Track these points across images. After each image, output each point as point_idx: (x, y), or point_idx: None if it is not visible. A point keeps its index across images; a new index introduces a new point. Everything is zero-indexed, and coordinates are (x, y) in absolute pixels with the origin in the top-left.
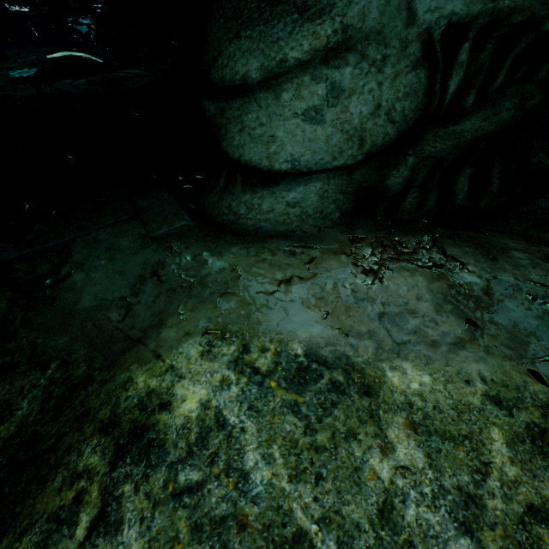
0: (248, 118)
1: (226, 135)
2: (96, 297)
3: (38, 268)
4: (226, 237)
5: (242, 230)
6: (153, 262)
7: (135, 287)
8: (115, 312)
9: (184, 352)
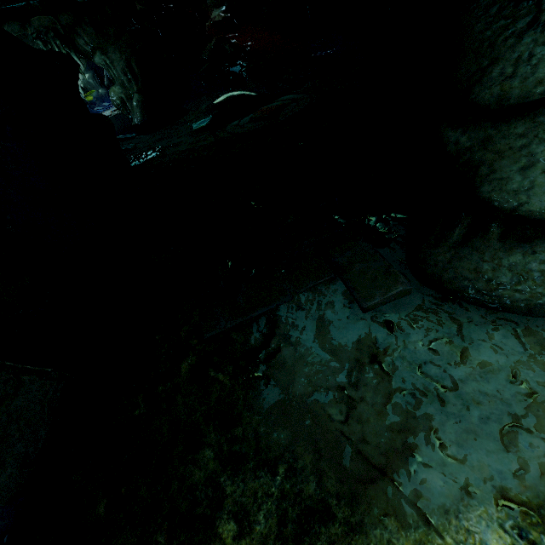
0: (544, 148)
1: (489, 175)
2: (309, 381)
3: (250, 338)
4: (466, 310)
5: (499, 303)
6: (370, 342)
7: (351, 375)
8: (334, 407)
9: (475, 531)
